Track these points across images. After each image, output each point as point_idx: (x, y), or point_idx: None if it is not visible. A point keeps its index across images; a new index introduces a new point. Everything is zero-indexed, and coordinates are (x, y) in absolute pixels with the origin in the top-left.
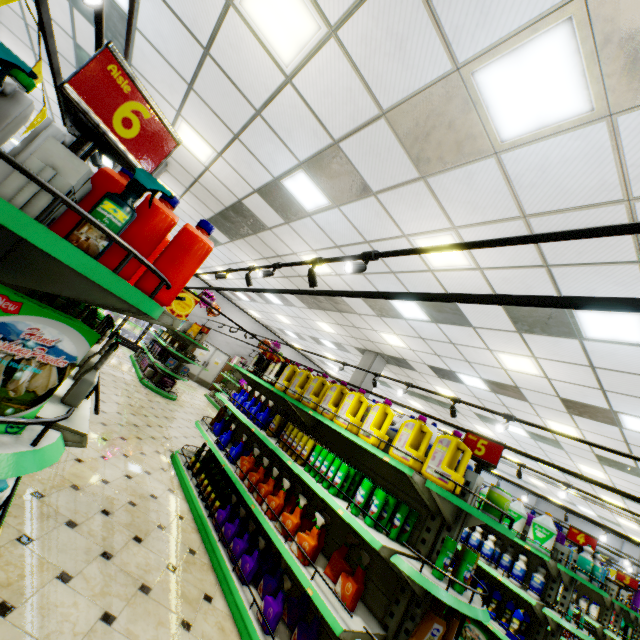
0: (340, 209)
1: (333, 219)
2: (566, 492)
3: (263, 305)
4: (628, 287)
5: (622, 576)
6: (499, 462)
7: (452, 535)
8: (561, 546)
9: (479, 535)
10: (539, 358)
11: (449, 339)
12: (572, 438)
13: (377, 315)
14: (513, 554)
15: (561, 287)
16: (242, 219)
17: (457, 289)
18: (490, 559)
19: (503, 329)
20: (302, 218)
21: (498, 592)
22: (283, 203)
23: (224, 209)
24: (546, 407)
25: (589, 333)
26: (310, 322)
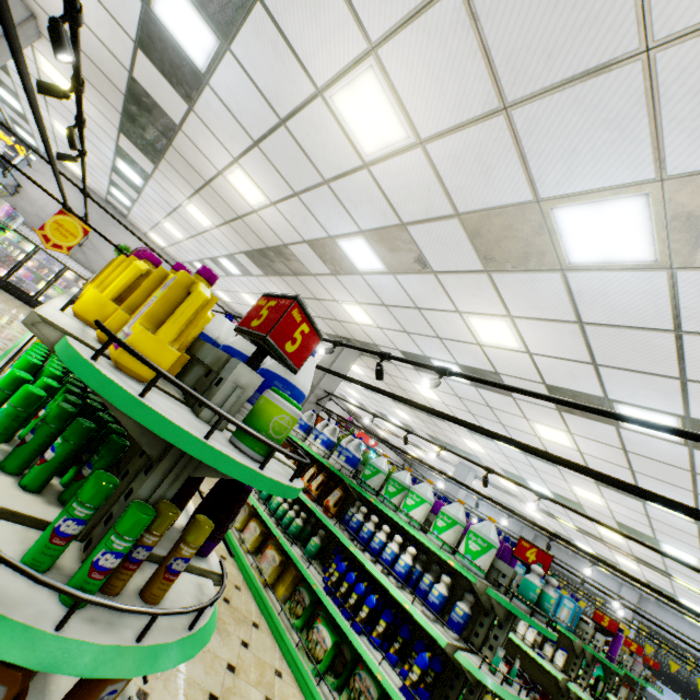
0: (233, 52)
1: (233, 80)
2: (537, 503)
3: (225, 280)
4: (625, 129)
5: (600, 616)
6: (494, 489)
7: (145, 480)
8: (504, 565)
9: (397, 547)
10: (516, 318)
11: (413, 301)
12: (520, 391)
13: (332, 273)
14: (438, 575)
15: (530, 157)
16: (148, 116)
17: (403, 198)
18: (404, 580)
19: (468, 269)
20: (202, 91)
21: (407, 627)
22: (172, 62)
23: (124, 100)
24: (532, 403)
25: (573, 255)
26: None
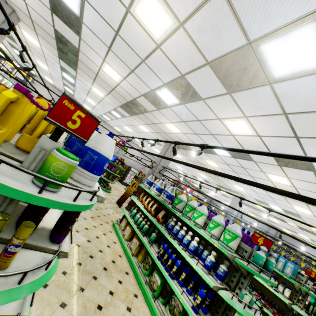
0: (87, 1)
1: (91, 17)
2: (268, 214)
3: (116, 121)
4: None
5: (310, 272)
6: (253, 209)
7: None
8: (246, 246)
9: (190, 237)
10: (249, 117)
11: (196, 117)
12: (242, 151)
13: (157, 109)
14: (211, 251)
15: (240, 15)
16: (66, 47)
17: (179, 60)
18: (193, 253)
19: (219, 94)
20: (81, 27)
21: (196, 276)
22: (66, 16)
23: (56, 42)
24: (265, 163)
25: (275, 72)
26: (137, 127)
